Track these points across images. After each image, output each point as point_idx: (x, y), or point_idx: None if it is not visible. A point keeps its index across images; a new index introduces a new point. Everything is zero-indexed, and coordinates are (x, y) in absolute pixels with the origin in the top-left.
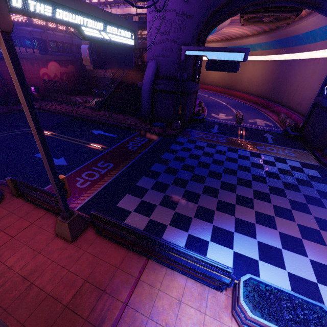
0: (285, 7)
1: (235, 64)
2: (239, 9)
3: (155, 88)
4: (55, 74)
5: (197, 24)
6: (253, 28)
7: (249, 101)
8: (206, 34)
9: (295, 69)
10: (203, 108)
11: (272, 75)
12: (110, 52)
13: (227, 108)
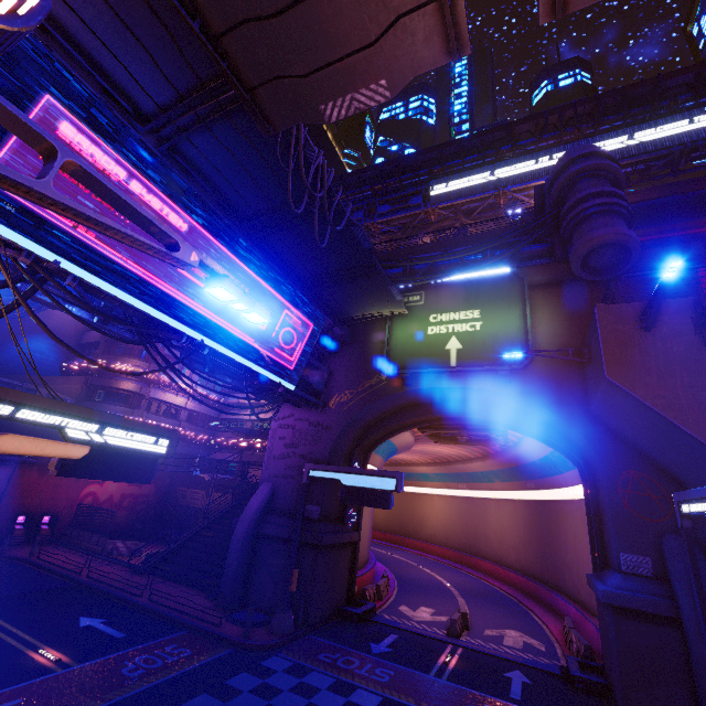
0: (475, 424)
1: (385, 495)
2: (410, 423)
3: (261, 530)
4: (112, 495)
5: (339, 437)
6: (469, 448)
7: (509, 584)
8: (367, 450)
9: (559, 517)
10: (380, 587)
11: (532, 528)
12: (105, 458)
13: (447, 596)
